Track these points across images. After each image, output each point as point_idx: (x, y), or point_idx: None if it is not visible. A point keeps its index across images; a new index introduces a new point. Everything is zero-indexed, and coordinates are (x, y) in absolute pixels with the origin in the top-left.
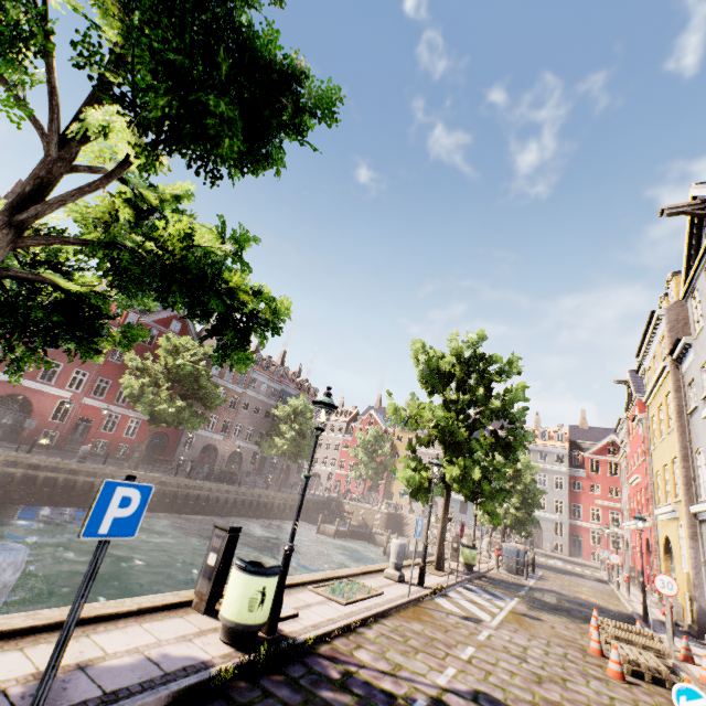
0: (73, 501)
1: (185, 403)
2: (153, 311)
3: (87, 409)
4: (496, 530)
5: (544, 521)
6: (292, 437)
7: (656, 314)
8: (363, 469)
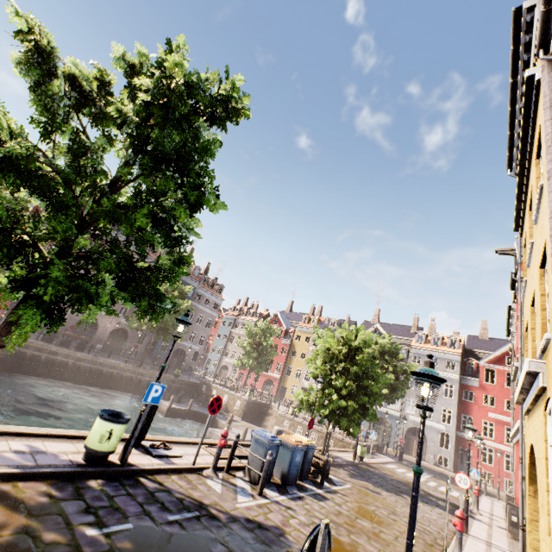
0: None
1: None
2: None
3: None
4: (379, 434)
5: (429, 430)
6: None
7: (523, 14)
8: (246, 358)
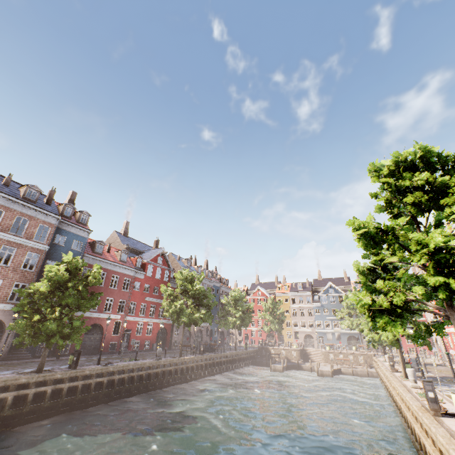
0: (163, 384)
1: (206, 310)
2: (142, 253)
3: (127, 323)
4: (352, 346)
5: None
6: (239, 315)
7: None
8: (271, 325)
